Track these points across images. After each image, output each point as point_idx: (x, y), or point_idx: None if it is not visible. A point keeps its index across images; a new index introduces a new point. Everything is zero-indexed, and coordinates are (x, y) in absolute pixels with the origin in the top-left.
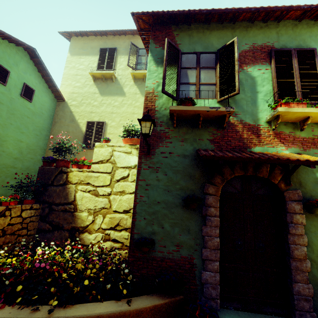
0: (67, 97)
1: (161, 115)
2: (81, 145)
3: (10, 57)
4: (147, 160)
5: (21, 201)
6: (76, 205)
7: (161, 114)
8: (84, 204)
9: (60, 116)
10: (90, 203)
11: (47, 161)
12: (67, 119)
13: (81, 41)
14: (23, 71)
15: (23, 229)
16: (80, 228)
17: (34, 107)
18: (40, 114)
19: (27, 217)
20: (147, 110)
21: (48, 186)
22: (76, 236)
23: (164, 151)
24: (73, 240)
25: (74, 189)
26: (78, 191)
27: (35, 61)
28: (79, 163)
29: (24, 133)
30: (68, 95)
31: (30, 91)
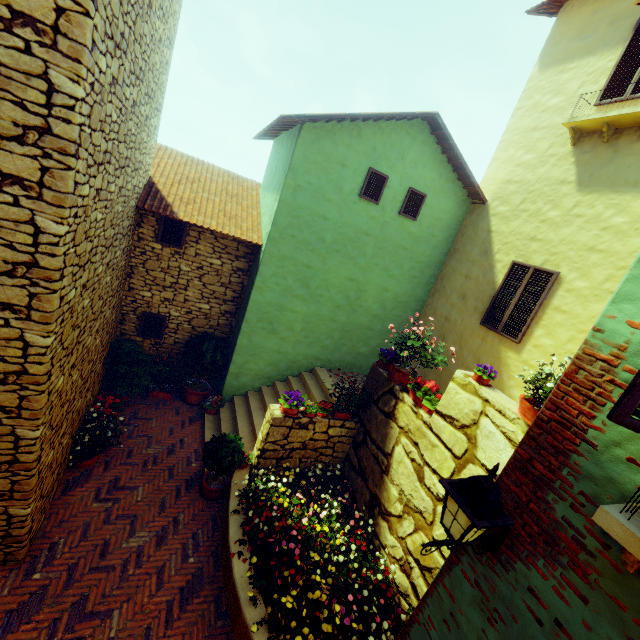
0: (492, 193)
1: (598, 469)
2: (482, 316)
3: (393, 148)
4: (481, 561)
5: (334, 411)
6: (389, 465)
7: (600, 466)
8: (399, 476)
9: (466, 237)
10: (407, 482)
11: (384, 359)
12: (476, 247)
13: (586, 9)
14: (411, 166)
15: (327, 448)
16: (382, 506)
17: (419, 227)
18: (428, 238)
19: (335, 436)
20: (553, 415)
21: (372, 402)
22: (375, 511)
23: (542, 596)
24: (370, 514)
25: (396, 434)
26: (399, 443)
27: (437, 135)
28: (418, 393)
29: (393, 276)
30: (496, 188)
31: (416, 201)
